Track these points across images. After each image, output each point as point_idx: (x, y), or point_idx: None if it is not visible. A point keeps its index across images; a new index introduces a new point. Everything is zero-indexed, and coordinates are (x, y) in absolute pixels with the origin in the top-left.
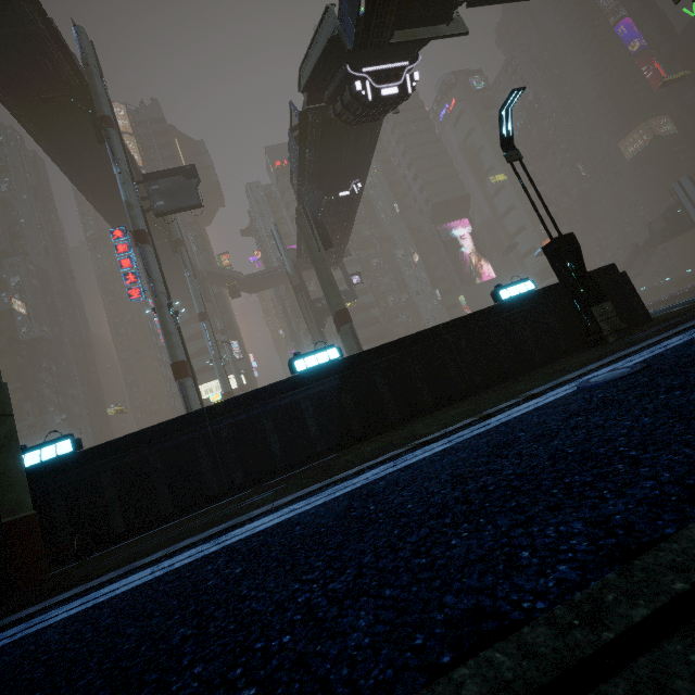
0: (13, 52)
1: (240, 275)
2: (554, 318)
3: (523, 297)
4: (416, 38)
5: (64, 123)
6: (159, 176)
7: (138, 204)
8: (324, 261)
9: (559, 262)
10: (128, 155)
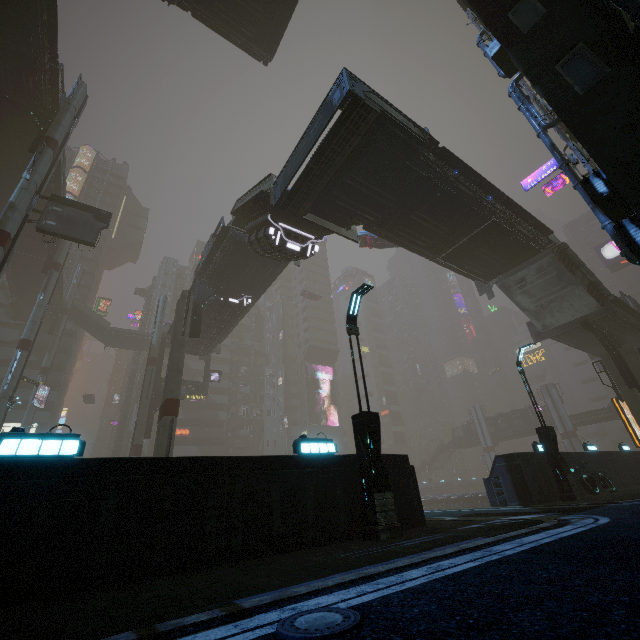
0: (3, 56)
1: (107, 324)
2: (342, 491)
3: (322, 457)
4: (323, 225)
5: (11, 122)
6: (69, 203)
7: (24, 211)
8: (182, 345)
9: (361, 435)
10: (59, 177)
